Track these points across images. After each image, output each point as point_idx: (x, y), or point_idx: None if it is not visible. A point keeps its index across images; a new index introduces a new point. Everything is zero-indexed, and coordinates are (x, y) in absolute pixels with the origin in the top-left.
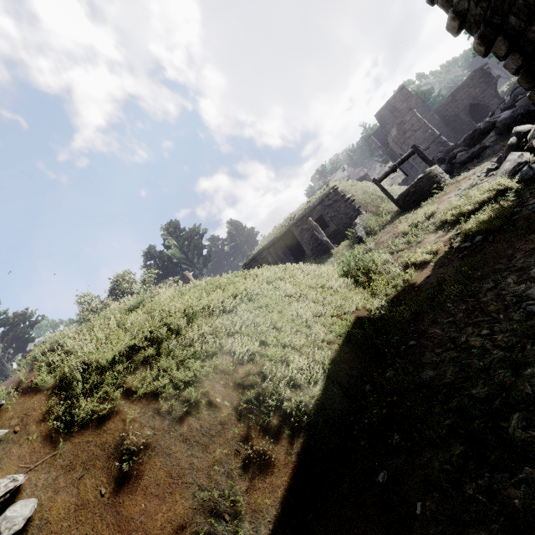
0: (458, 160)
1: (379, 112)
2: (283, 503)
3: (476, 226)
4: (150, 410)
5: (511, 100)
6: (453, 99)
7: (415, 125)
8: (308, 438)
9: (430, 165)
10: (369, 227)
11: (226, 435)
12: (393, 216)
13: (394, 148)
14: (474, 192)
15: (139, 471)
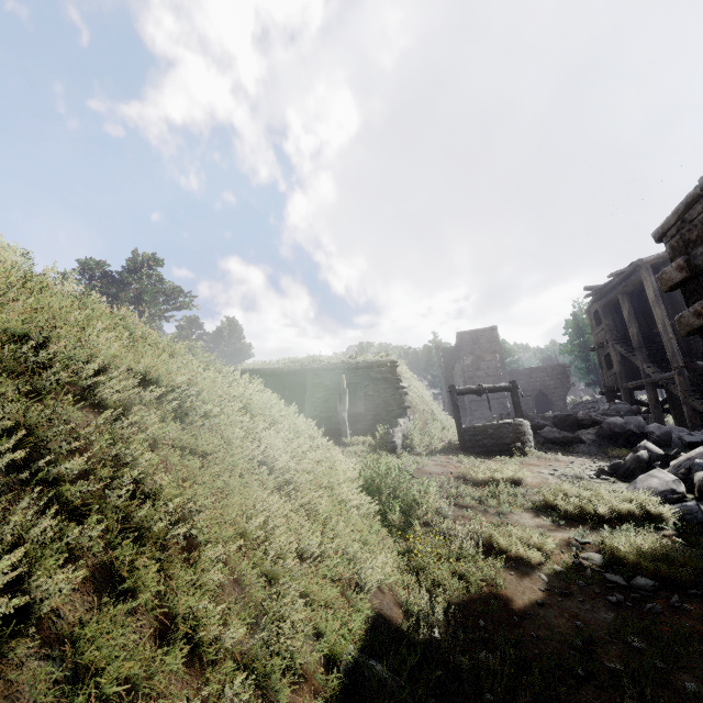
0: (545, 433)
1: (463, 333)
2: None
3: (633, 552)
4: None
5: (608, 411)
6: (529, 374)
7: (490, 370)
8: None
9: (517, 417)
10: (411, 440)
11: None
12: (447, 447)
13: (457, 377)
14: (604, 490)
15: None
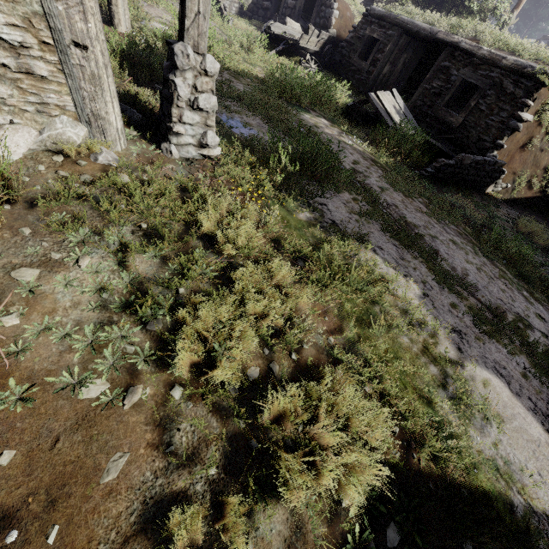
0: None
1: None
2: (523, 198)
3: None
4: (542, 137)
5: None
6: None
7: None
8: (541, 197)
9: None
10: None
11: (536, 169)
12: None
13: None
14: None
15: (525, 149)
